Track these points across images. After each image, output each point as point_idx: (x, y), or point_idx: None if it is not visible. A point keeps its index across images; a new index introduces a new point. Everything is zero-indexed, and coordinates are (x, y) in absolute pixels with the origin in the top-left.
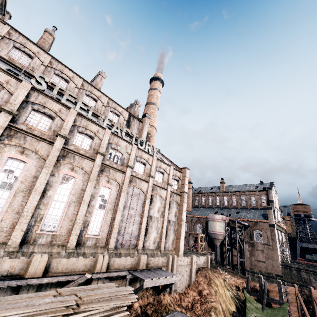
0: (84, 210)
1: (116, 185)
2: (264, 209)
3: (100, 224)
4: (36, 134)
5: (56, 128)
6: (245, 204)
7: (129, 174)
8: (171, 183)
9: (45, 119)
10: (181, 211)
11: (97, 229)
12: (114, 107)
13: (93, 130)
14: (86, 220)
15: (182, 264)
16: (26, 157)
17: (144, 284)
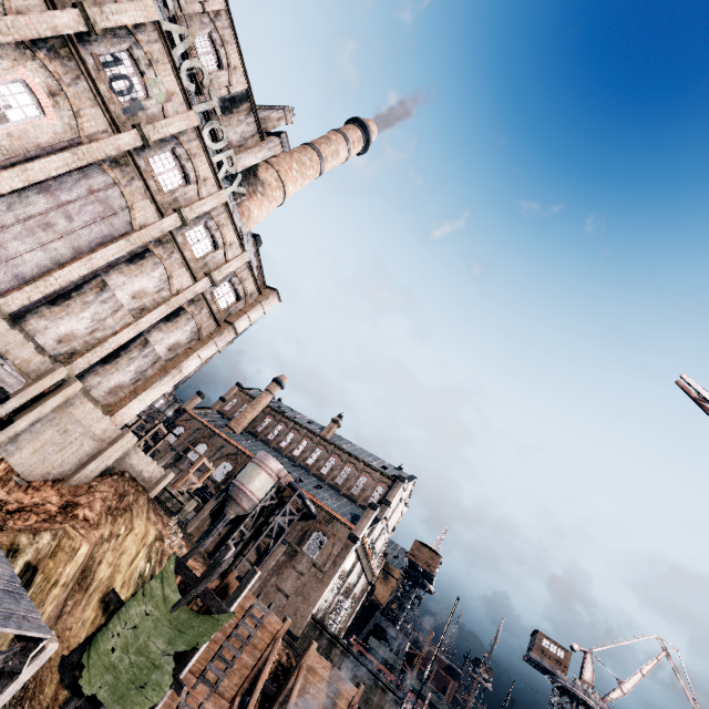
0: None
1: (68, 125)
2: (366, 509)
3: None
4: None
5: None
6: (343, 482)
7: (125, 144)
8: (218, 279)
9: None
10: (192, 352)
11: None
12: (225, 40)
13: None
14: None
15: (83, 420)
16: None
17: None
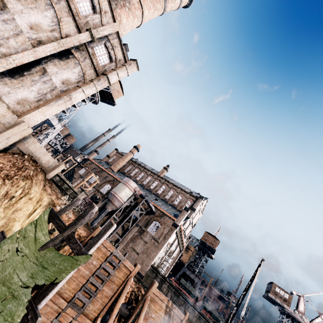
0: None
1: None
2: (181, 212)
3: None
4: None
5: None
6: (169, 198)
7: None
8: (96, 37)
9: None
10: (79, 88)
11: None
12: None
13: None
14: None
15: None
16: None
17: None
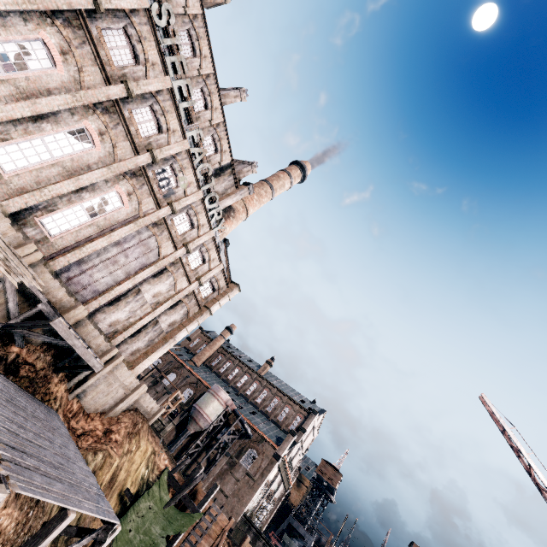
0: (67, 189)
1: (134, 208)
2: (287, 433)
3: (69, 228)
4: (101, 55)
5: (130, 74)
6: (272, 410)
7: (162, 214)
8: (203, 281)
9: (127, 53)
10: (183, 327)
11: (58, 229)
12: (221, 137)
13: (170, 124)
14: (57, 204)
15: (121, 377)
16: (62, 61)
17: (56, 321)
